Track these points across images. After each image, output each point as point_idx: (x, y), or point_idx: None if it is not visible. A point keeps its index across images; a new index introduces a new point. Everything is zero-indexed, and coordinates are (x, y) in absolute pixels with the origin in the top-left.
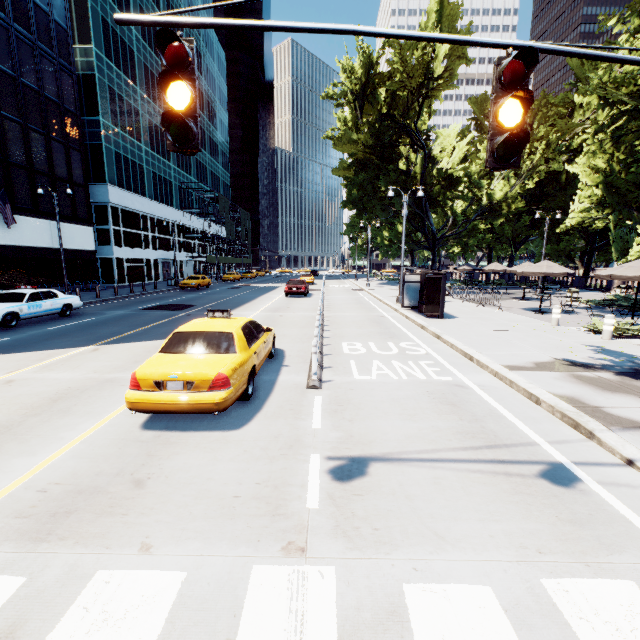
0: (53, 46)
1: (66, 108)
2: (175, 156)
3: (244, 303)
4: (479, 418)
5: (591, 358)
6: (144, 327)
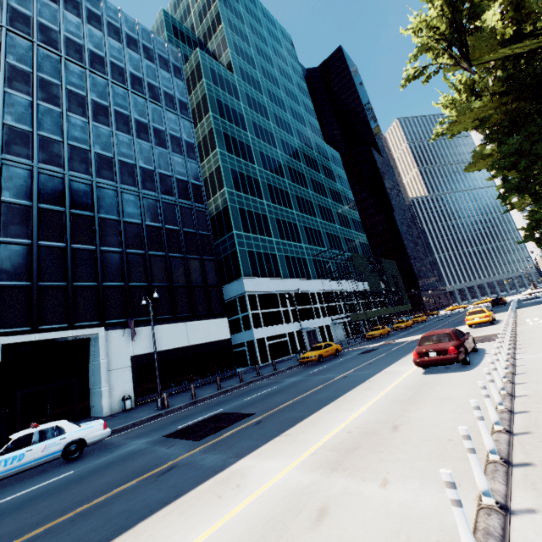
0: (190, 198)
1: (201, 233)
2: (305, 237)
3: (323, 404)
4: None
5: None
6: None
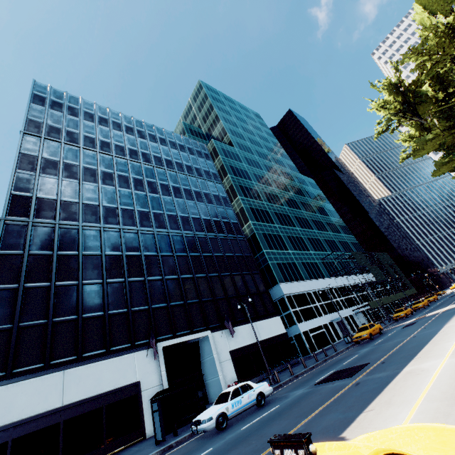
0: (234, 232)
1: (246, 255)
2: (310, 246)
3: (422, 345)
4: None
5: None
6: (307, 417)
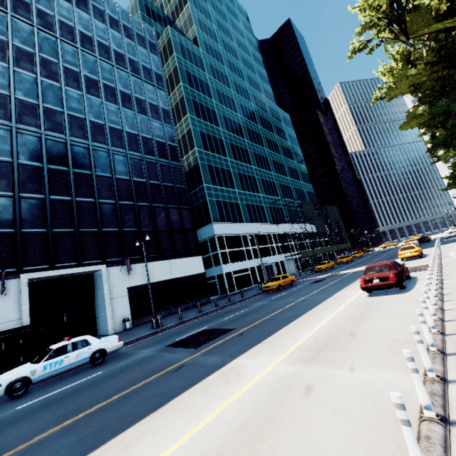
0: (168, 157)
1: (178, 187)
2: (262, 188)
3: (291, 320)
4: None
5: None
6: (56, 426)
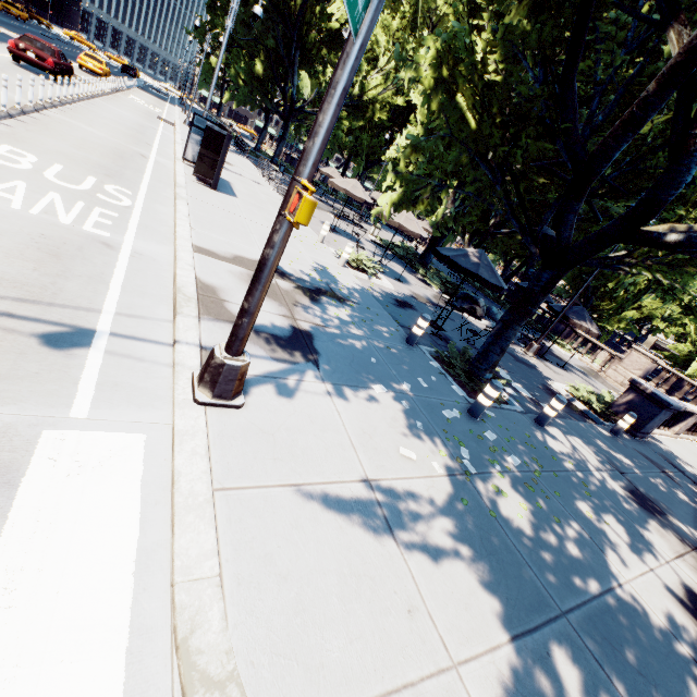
0: None
1: None
2: None
3: None
4: (67, 275)
5: (299, 271)
6: None
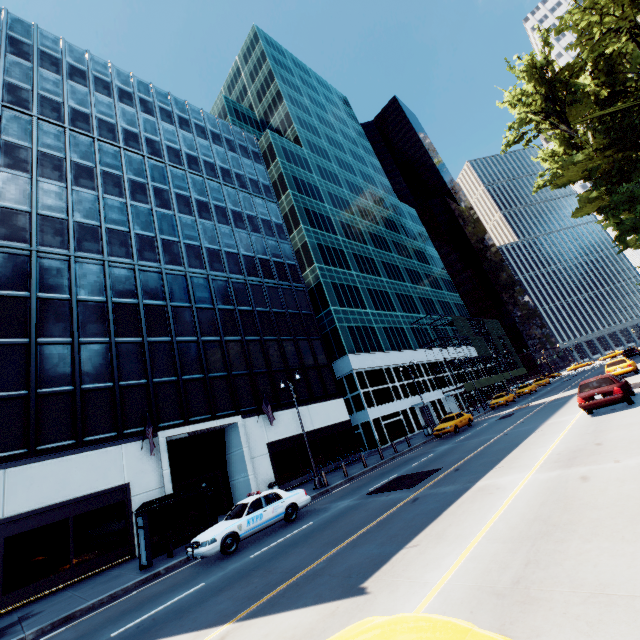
0: (289, 279)
1: (304, 313)
2: (398, 305)
3: (510, 449)
4: None
5: None
6: (335, 547)
